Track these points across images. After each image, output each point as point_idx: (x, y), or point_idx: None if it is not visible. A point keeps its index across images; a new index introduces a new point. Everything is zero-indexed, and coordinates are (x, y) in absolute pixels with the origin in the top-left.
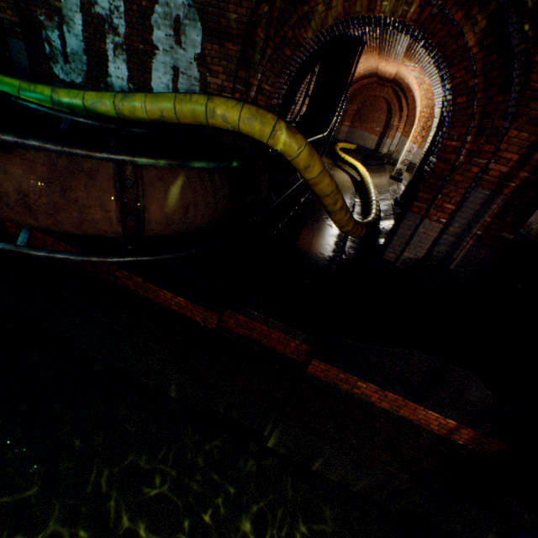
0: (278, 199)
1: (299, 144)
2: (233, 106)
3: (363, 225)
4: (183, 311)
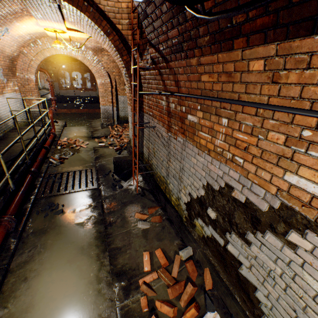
0: None
1: None
2: None
3: None
4: None
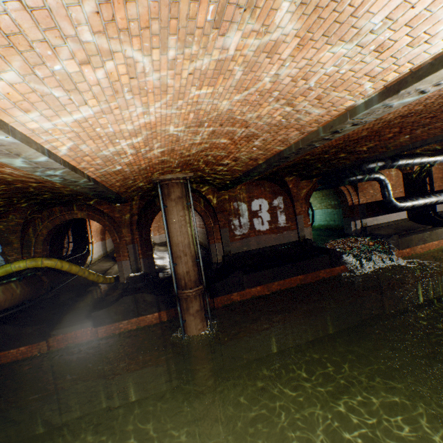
0: (62, 284)
1: (55, 261)
2: (23, 261)
3: (112, 276)
4: (26, 355)
